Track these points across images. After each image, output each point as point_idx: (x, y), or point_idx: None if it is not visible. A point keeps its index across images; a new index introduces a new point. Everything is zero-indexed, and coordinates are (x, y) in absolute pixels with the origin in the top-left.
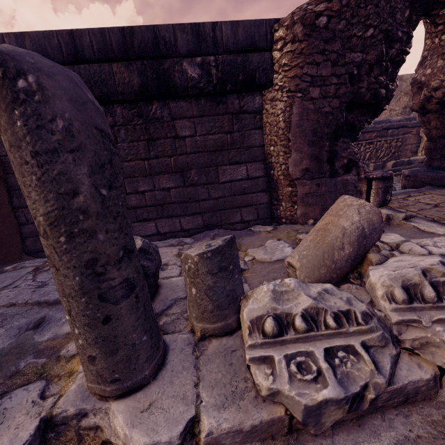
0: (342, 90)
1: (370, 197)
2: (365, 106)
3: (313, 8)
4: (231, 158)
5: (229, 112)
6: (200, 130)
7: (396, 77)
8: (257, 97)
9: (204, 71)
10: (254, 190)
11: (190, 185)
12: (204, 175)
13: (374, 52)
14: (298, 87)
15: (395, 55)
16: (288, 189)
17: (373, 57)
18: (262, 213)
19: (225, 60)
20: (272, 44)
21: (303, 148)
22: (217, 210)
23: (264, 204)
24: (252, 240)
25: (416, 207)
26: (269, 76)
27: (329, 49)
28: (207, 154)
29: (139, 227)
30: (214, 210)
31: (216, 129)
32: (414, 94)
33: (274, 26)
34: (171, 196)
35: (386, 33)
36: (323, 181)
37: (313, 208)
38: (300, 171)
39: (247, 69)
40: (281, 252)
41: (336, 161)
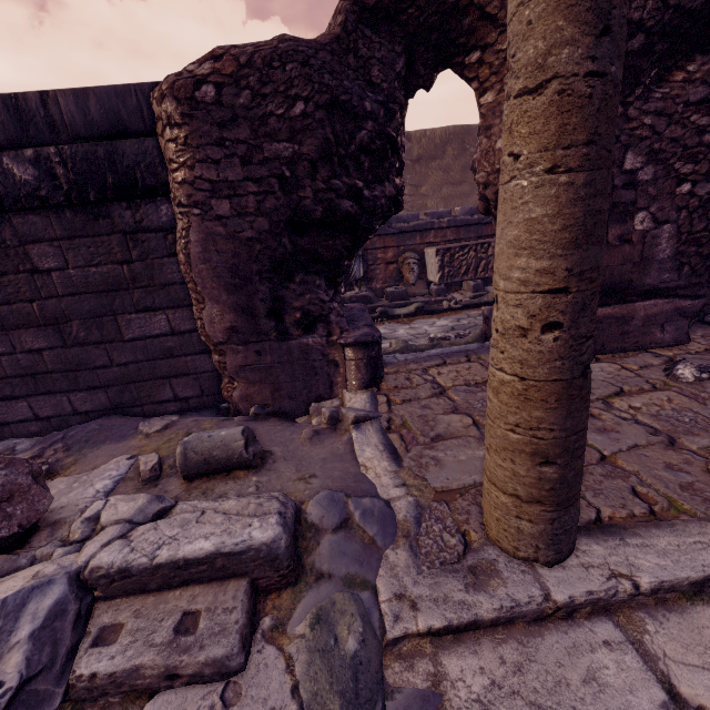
0: (270, 202)
1: (346, 373)
2: (327, 224)
3: (196, 69)
4: (138, 302)
5: (119, 230)
6: (74, 259)
7: (394, 172)
8: (163, 206)
9: (43, 172)
10: (187, 352)
11: (75, 345)
12: (96, 329)
13: (313, 141)
14: (192, 199)
15: (368, 141)
16: (215, 357)
17: (312, 149)
18: (209, 387)
19: (76, 152)
20: (154, 125)
21: (220, 296)
22: (130, 382)
23: (209, 372)
24: (106, 452)
25: (409, 394)
26: (161, 177)
27: (232, 138)
28: (94, 297)
29: (2, 408)
30: (124, 382)
31: (102, 258)
32: (478, 186)
33: (151, 96)
34: (46, 361)
35: (343, 106)
36: (267, 346)
37: (259, 389)
38: (222, 331)
39: (118, 165)
40: (80, 492)
41: (285, 315)
